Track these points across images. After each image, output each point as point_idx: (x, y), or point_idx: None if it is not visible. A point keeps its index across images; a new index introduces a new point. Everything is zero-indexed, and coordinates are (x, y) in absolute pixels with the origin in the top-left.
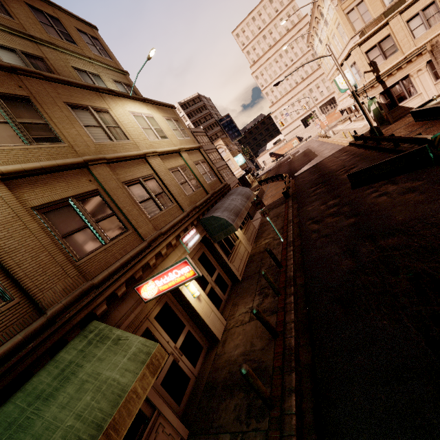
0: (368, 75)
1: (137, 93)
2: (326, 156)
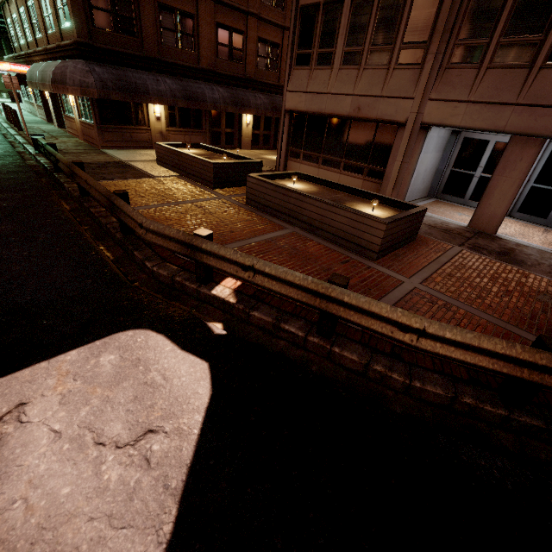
0: None
1: None
2: None
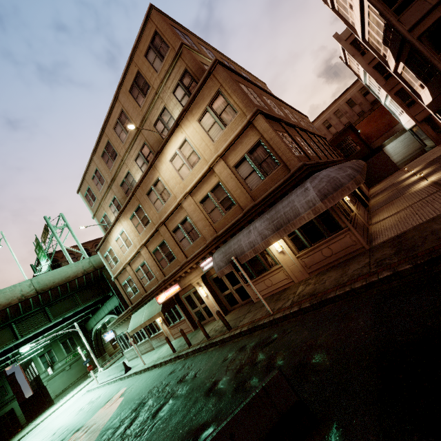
0: None
1: (193, 72)
2: None
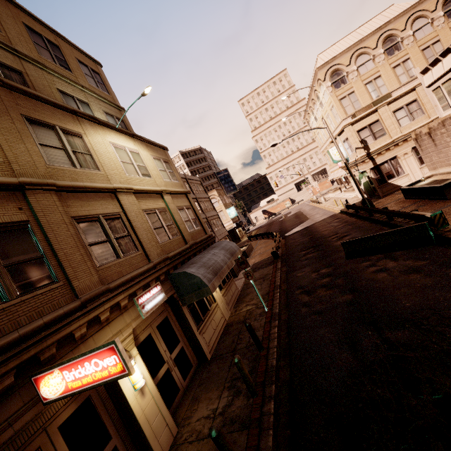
0: (359, 151)
1: (130, 129)
2: (318, 220)
